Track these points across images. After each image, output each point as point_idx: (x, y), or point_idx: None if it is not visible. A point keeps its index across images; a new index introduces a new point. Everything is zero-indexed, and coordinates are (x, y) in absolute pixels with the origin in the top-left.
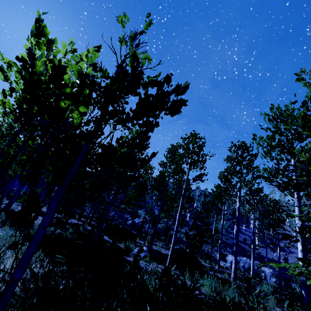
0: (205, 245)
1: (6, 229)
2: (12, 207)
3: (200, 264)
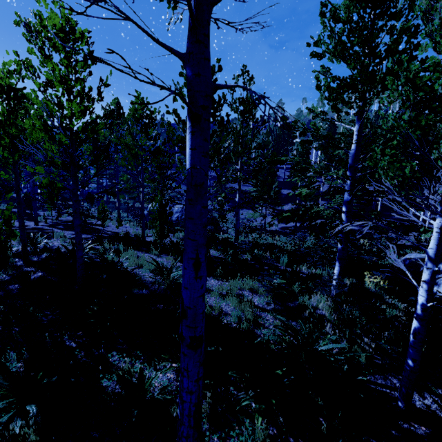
0: None
1: None
2: None
3: None
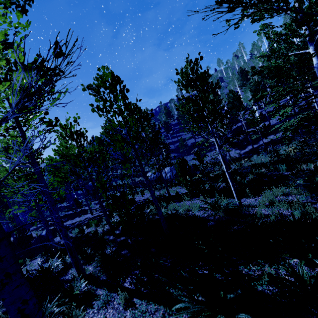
0: (148, 168)
1: None
2: None
3: (68, 227)
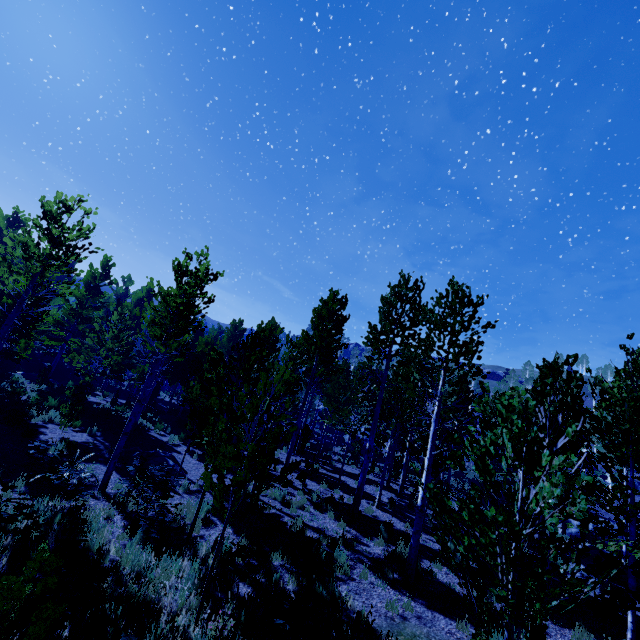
0: None
1: (440, 567)
2: (293, 477)
3: None
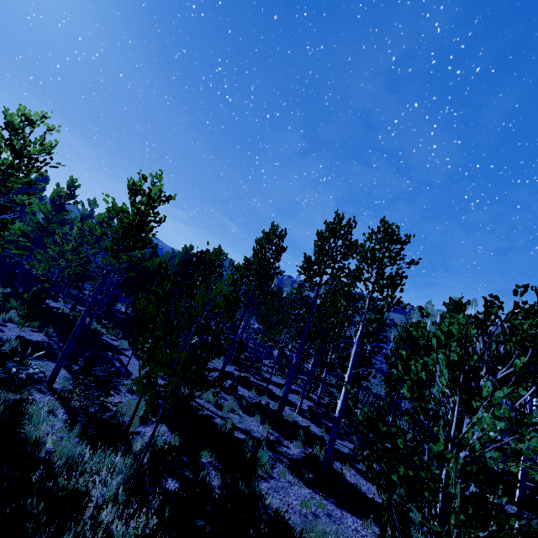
0: None
1: (349, 469)
2: (226, 383)
3: None
